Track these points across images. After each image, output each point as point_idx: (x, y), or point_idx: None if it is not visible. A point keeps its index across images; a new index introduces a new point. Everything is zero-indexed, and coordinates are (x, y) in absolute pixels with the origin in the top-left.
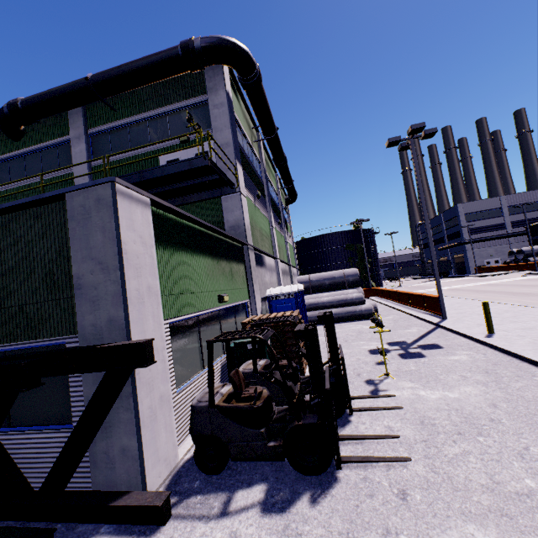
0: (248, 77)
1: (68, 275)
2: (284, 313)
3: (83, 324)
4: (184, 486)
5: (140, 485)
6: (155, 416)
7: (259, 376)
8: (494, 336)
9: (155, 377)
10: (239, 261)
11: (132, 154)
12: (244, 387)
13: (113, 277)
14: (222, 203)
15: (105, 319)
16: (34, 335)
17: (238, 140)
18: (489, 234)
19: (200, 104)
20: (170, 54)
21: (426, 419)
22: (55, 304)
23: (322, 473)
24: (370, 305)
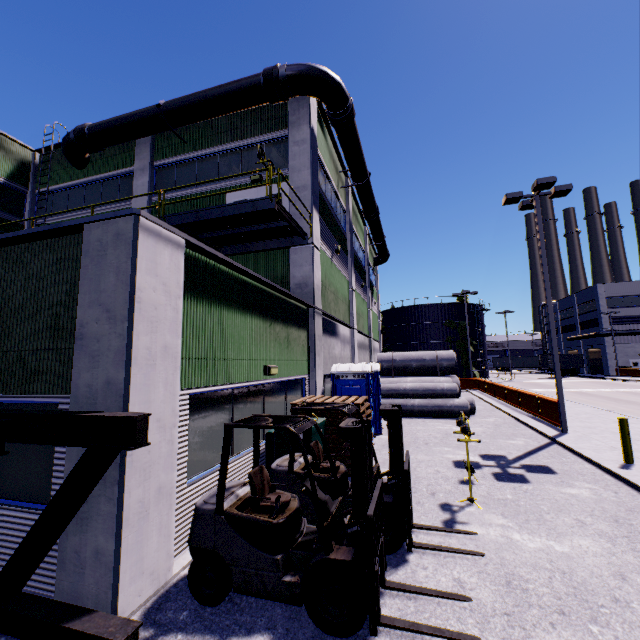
0: (338, 112)
1: (75, 321)
2: (348, 397)
3: (78, 383)
4: (167, 615)
5: (110, 604)
6: (146, 513)
7: (295, 477)
8: (633, 468)
9: (156, 461)
10: (300, 326)
11: (197, 191)
12: (267, 491)
13: (120, 330)
14: (290, 254)
15: (102, 381)
16: (28, 389)
17: (319, 184)
18: (639, 327)
19: (279, 140)
20: (250, 82)
21: (515, 579)
22: (55, 354)
23: (350, 636)
24: (465, 400)
